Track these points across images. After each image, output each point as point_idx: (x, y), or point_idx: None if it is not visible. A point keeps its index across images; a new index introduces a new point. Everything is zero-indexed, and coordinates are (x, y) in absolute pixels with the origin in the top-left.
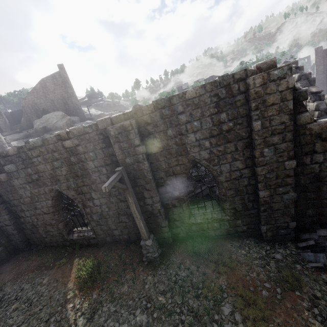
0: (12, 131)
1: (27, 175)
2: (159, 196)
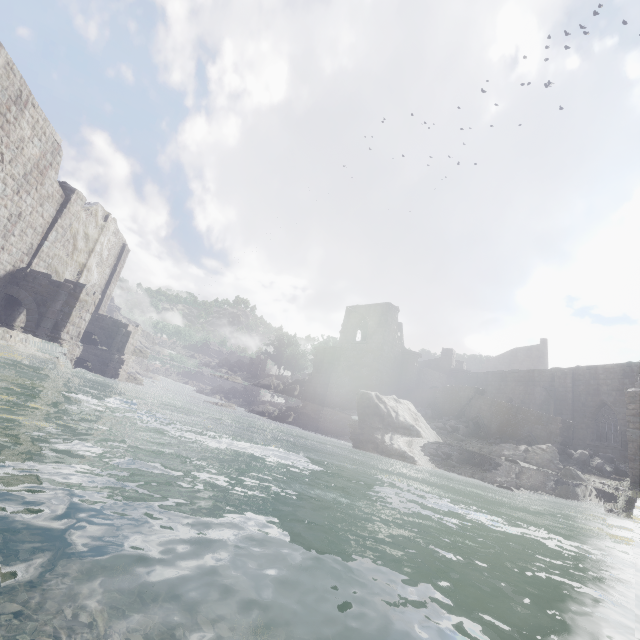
0: None
1: (499, 386)
2: (572, 416)
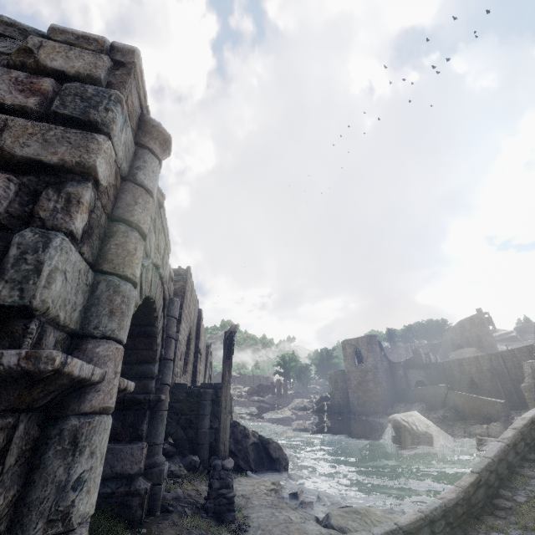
0: None
1: (460, 370)
2: (512, 384)
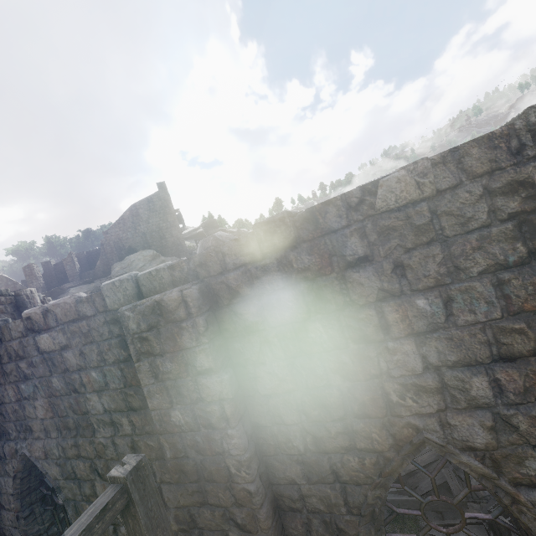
0: (81, 281)
1: None
2: None
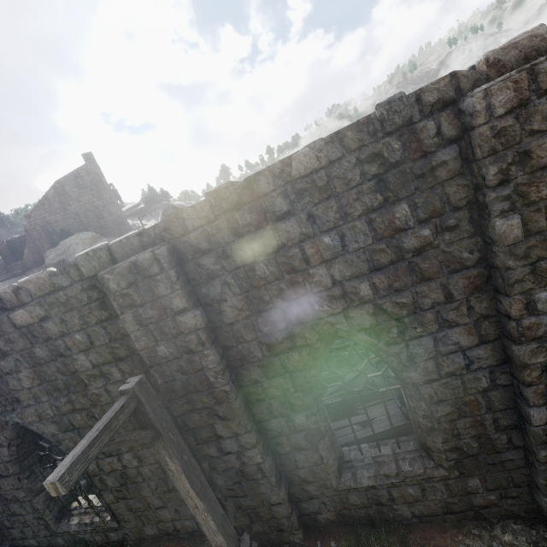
0: (8, 274)
1: None
2: (254, 429)
